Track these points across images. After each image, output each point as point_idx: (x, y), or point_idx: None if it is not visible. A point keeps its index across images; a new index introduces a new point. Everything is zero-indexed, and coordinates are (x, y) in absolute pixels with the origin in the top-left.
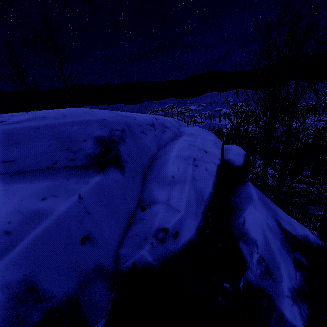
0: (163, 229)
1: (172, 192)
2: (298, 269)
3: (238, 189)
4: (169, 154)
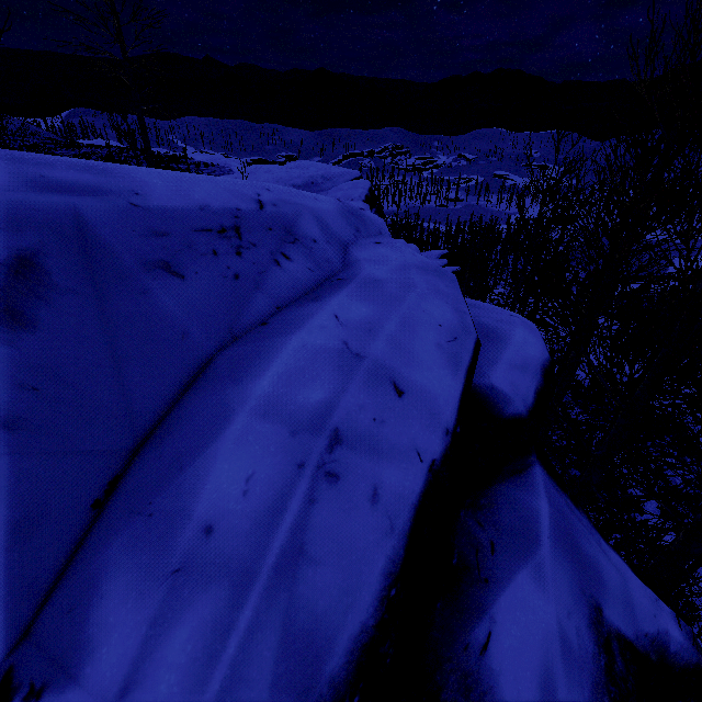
0: None
1: (167, 641)
2: None
3: (498, 488)
4: (247, 382)
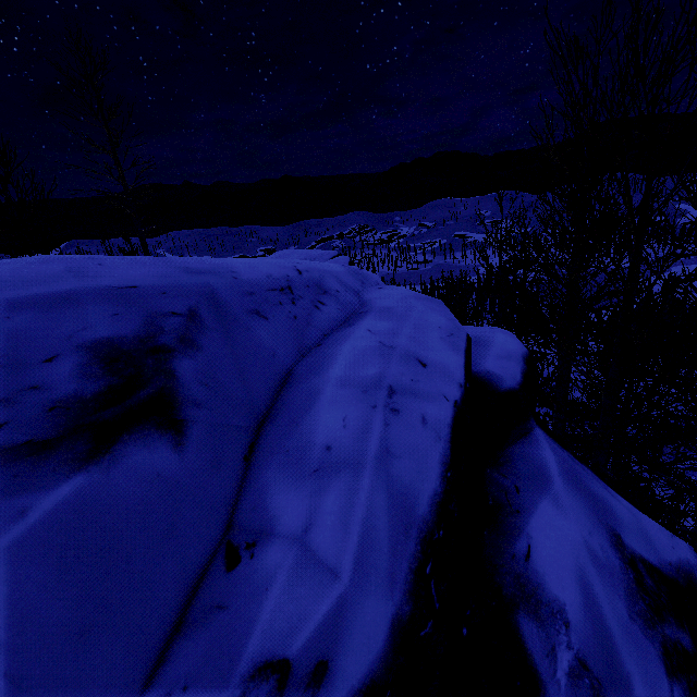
0: (275, 663)
1: (323, 502)
2: (676, 675)
3: (511, 449)
4: (324, 373)
